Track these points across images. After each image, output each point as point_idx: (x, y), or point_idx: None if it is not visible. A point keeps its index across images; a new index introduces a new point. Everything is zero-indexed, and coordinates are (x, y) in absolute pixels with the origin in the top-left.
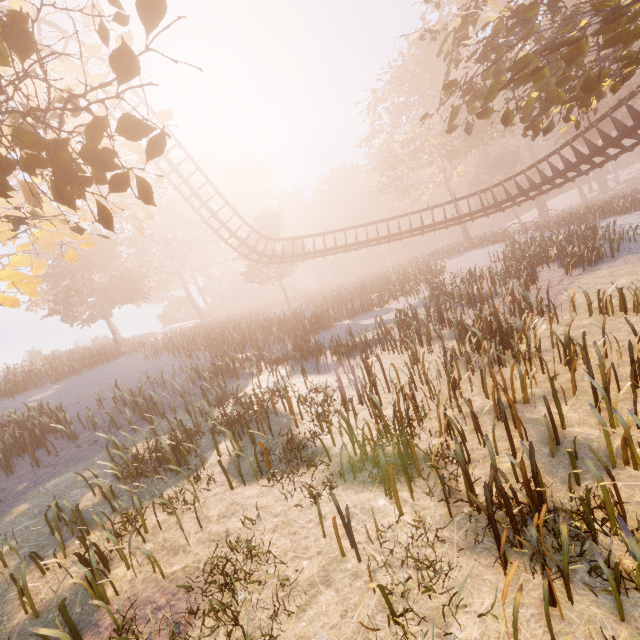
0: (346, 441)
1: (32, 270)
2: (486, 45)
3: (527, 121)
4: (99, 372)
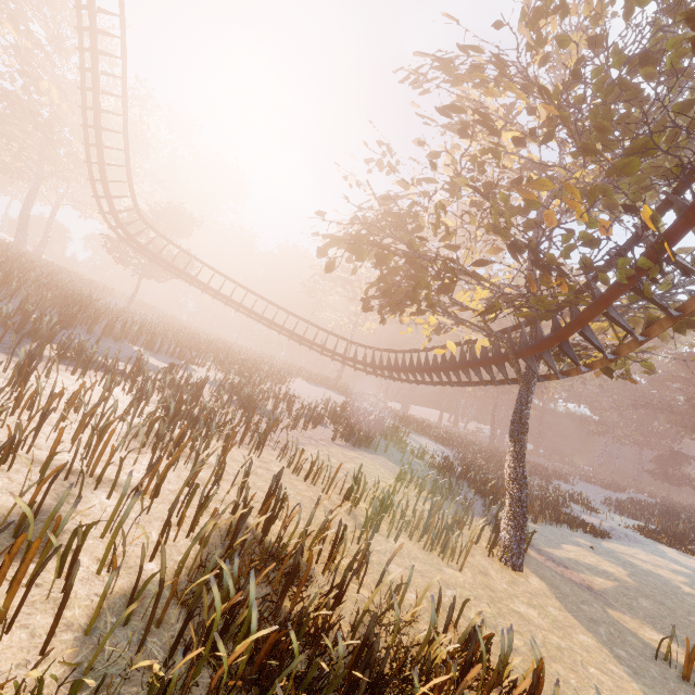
0: None
1: None
2: (374, 221)
3: (366, 295)
4: None
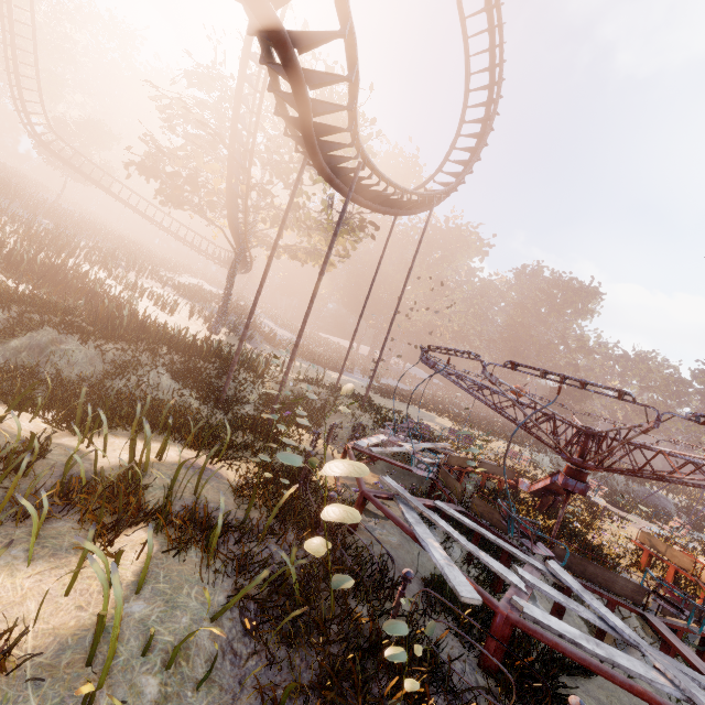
0: None
1: None
2: None
3: None
4: None
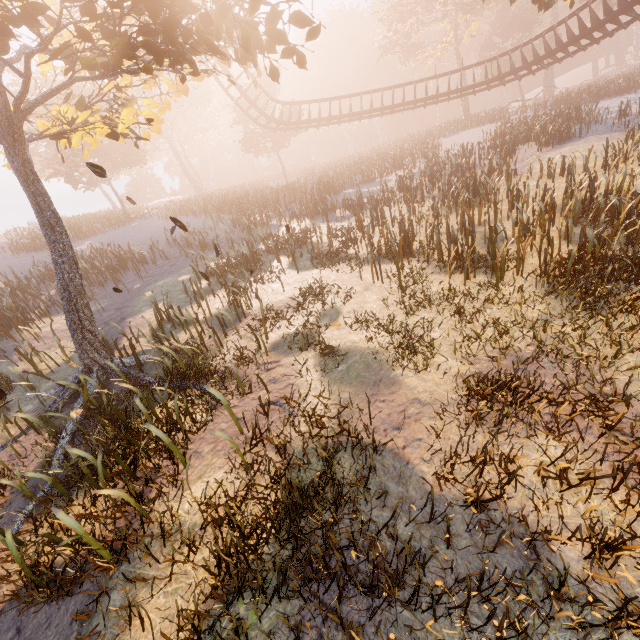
0: (366, 250)
1: (158, 112)
2: None
3: None
4: (122, 232)
